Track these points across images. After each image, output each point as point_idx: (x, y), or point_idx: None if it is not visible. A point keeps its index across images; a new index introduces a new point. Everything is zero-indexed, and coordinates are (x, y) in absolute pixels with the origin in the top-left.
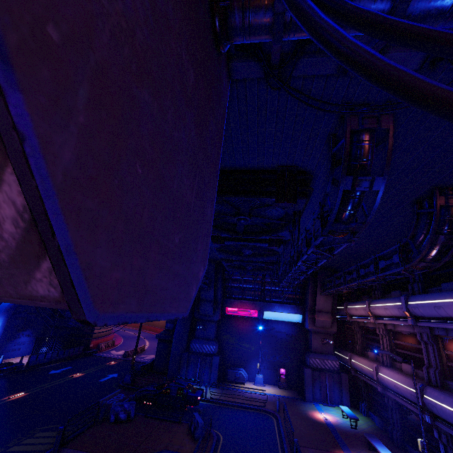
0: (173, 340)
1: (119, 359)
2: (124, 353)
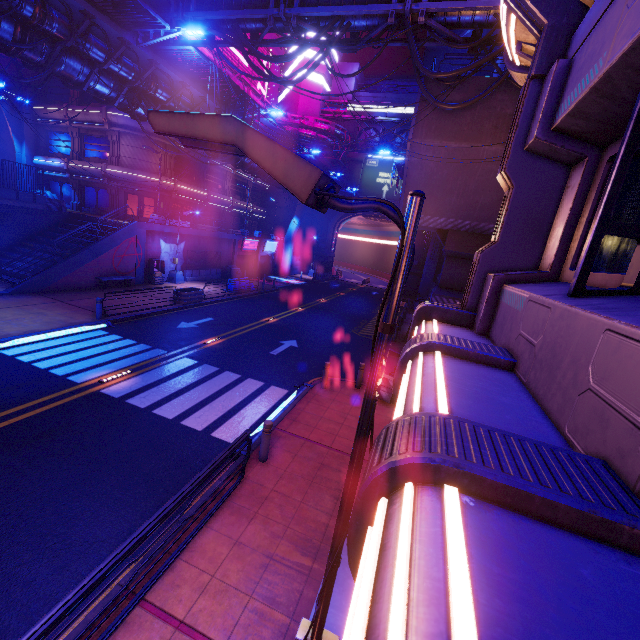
0: (423, 273)
1: (361, 284)
2: (363, 281)
